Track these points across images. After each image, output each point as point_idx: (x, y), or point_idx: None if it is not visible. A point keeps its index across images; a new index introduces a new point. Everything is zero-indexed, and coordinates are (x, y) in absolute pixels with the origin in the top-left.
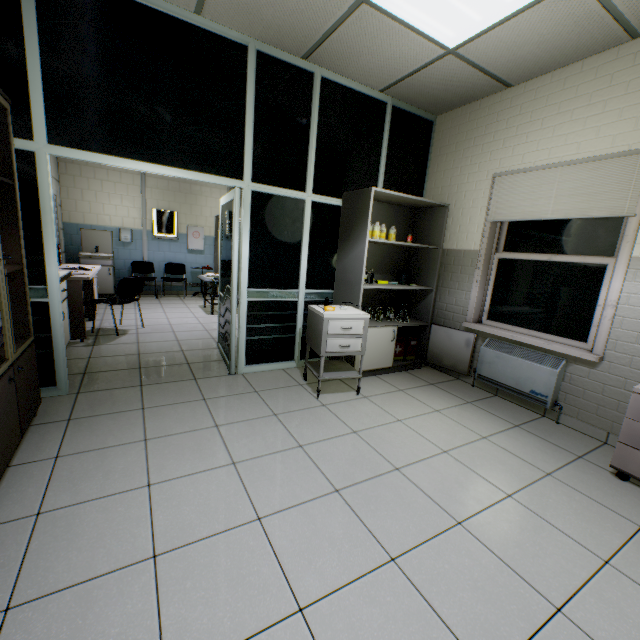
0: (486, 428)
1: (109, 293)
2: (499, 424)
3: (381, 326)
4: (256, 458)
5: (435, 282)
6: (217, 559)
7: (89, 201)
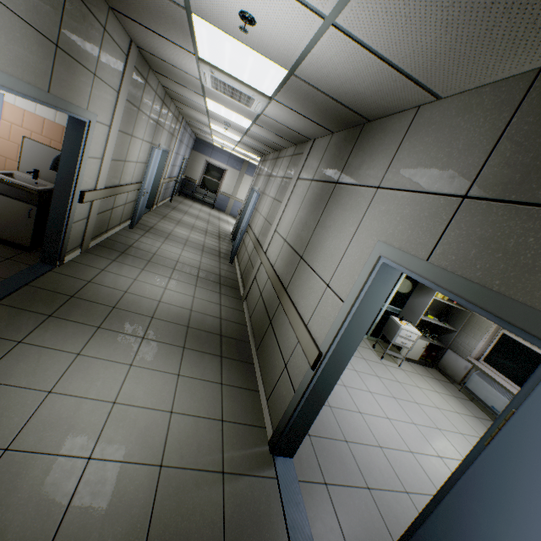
0: (460, 410)
1: None
2: (467, 412)
3: (421, 339)
4: (362, 372)
5: (460, 328)
6: (362, 395)
7: None
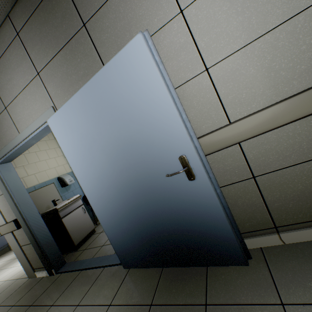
0: None
1: (92, 229)
2: None
3: None
4: None
5: None
6: None
7: (22, 165)
